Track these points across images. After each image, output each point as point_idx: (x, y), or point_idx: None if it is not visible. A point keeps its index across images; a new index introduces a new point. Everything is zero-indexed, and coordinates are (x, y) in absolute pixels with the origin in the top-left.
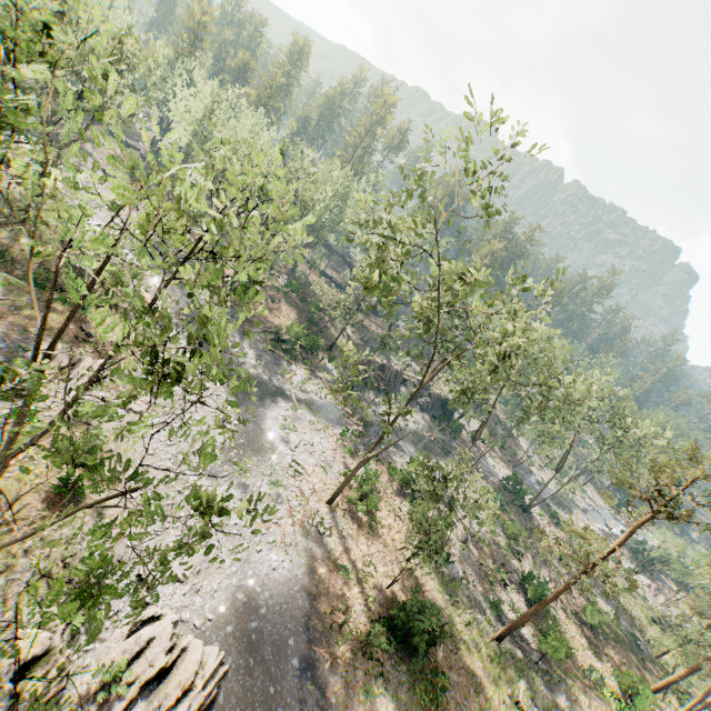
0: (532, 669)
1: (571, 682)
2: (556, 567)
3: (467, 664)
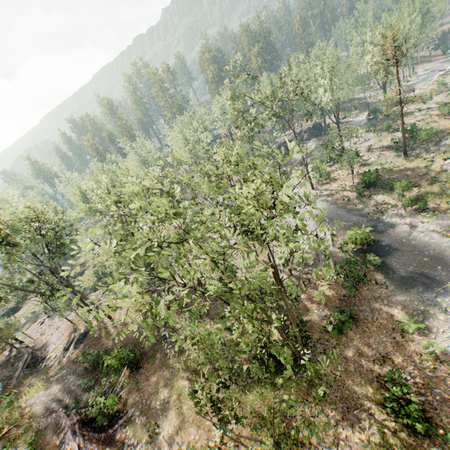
0: (425, 148)
1: (445, 136)
2: (419, 115)
3: (399, 170)
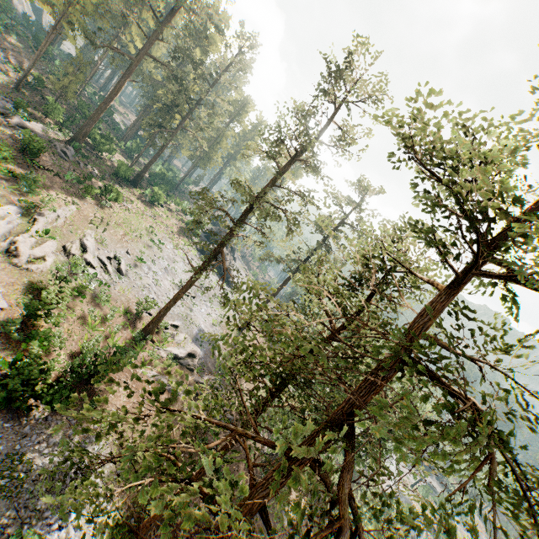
0: None
1: None
2: None
3: None
